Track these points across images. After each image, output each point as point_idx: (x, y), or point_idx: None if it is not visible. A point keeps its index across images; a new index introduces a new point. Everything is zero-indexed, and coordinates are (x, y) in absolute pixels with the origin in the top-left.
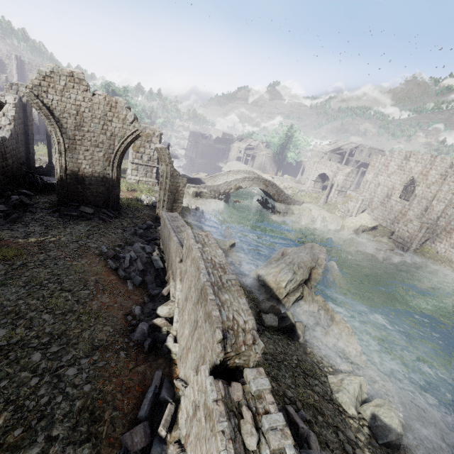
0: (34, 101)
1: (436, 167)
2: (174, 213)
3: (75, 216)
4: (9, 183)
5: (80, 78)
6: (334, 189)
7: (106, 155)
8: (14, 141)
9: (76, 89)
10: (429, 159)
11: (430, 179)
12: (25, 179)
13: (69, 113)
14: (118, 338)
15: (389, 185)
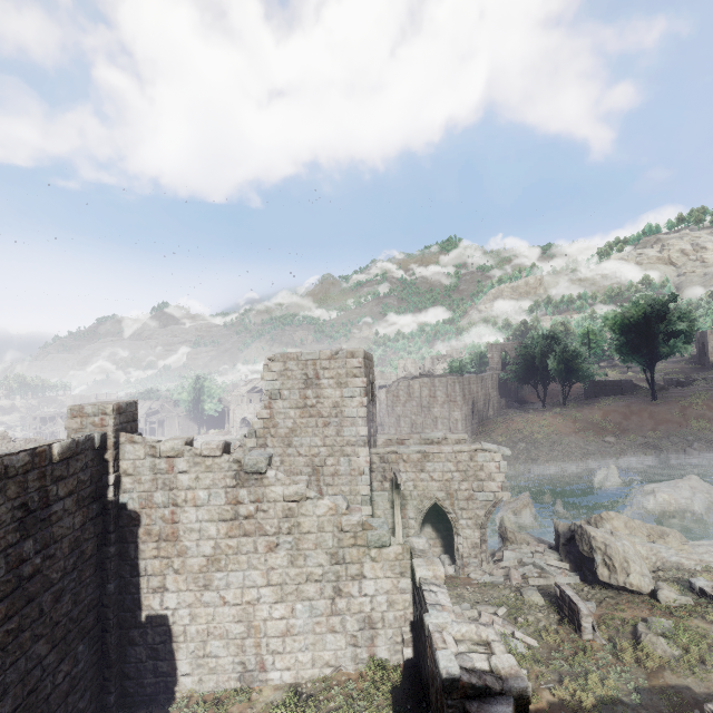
0: None
1: None
2: None
3: None
4: None
5: (5, 435)
6: None
7: None
8: None
9: (1, 443)
10: None
11: None
12: None
13: None
14: None
15: None
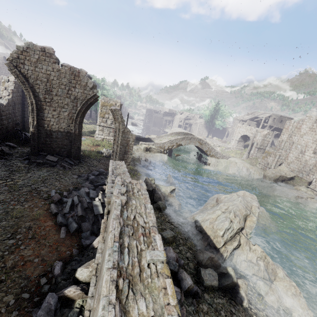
0: (13, 70)
1: None
2: (121, 162)
3: (41, 163)
4: (3, 138)
5: (50, 52)
6: (254, 146)
7: (70, 114)
8: (11, 108)
9: (47, 61)
10: None
11: None
12: (16, 135)
13: (41, 80)
14: (15, 316)
15: (302, 143)
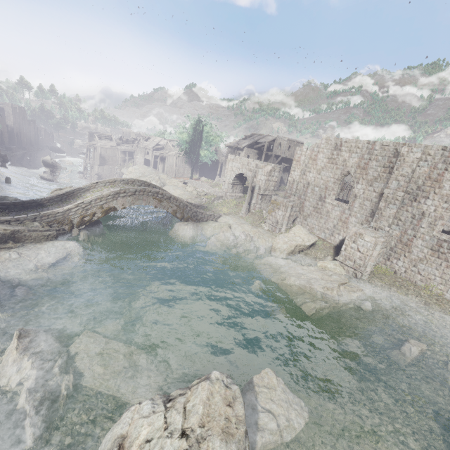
0: None
1: (377, 157)
2: None
3: None
4: None
5: None
6: (256, 192)
7: None
8: None
9: None
10: (366, 146)
11: (371, 173)
12: None
13: None
14: None
15: (321, 184)
